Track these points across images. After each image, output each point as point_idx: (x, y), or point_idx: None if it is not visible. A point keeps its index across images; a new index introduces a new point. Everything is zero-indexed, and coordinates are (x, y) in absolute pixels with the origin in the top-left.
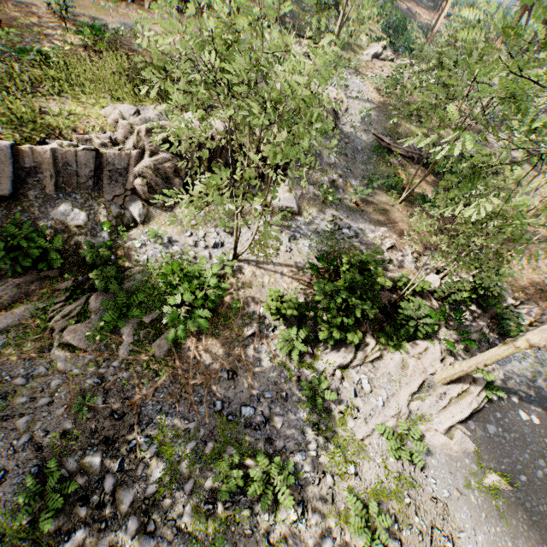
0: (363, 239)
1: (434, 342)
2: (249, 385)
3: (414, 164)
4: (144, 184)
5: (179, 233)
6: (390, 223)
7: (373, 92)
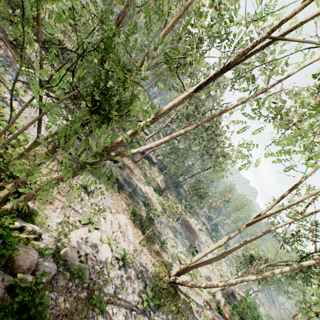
0: None
1: None
2: (12, 61)
3: (122, 130)
4: (32, 27)
5: (28, 45)
6: None
7: None
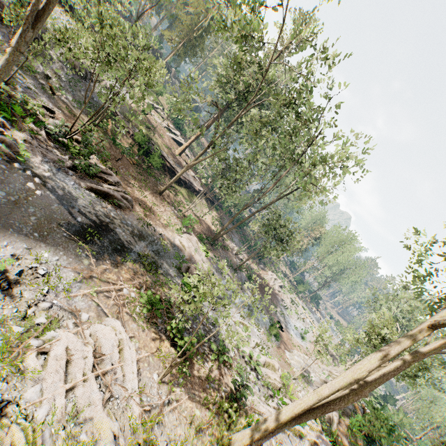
0: (30, 93)
1: (0, 117)
2: None
3: (129, 137)
4: None
5: None
6: (70, 116)
7: (134, 105)
